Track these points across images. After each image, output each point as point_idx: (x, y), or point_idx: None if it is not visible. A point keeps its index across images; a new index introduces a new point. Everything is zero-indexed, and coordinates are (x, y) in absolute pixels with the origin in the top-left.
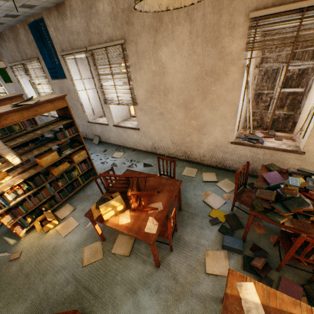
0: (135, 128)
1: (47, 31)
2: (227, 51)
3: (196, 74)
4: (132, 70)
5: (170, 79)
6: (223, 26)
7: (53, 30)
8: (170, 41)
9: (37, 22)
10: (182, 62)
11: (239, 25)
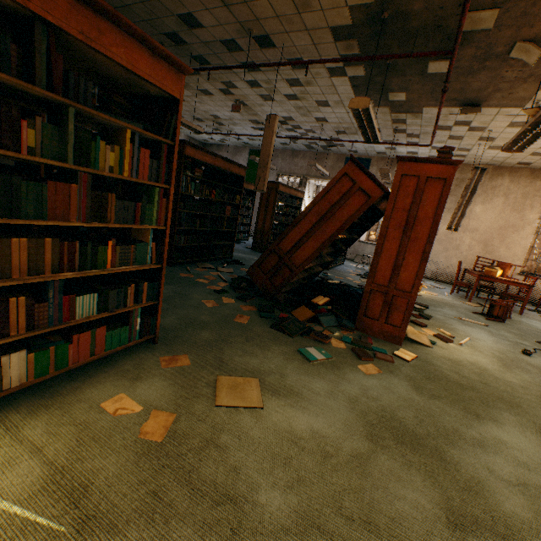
0: None
1: (367, 167)
2: (526, 217)
3: (500, 225)
4: (445, 211)
5: (478, 223)
6: (526, 205)
7: (376, 168)
8: (487, 203)
9: (360, 159)
10: (492, 216)
11: (535, 207)
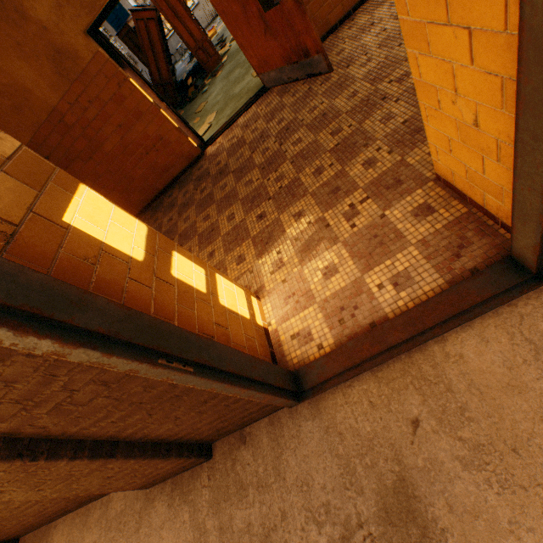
0: (196, 5)
1: None
2: None
3: None
4: None
5: None
6: None
7: None
8: None
9: None
10: None
11: None
